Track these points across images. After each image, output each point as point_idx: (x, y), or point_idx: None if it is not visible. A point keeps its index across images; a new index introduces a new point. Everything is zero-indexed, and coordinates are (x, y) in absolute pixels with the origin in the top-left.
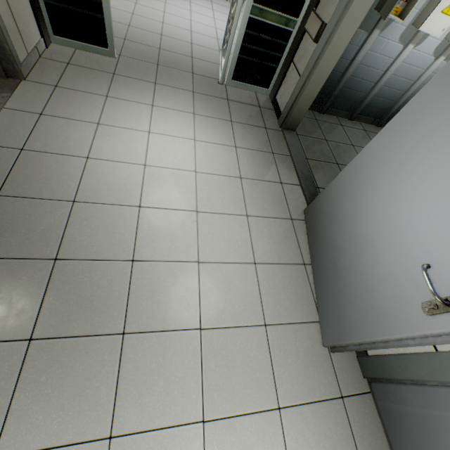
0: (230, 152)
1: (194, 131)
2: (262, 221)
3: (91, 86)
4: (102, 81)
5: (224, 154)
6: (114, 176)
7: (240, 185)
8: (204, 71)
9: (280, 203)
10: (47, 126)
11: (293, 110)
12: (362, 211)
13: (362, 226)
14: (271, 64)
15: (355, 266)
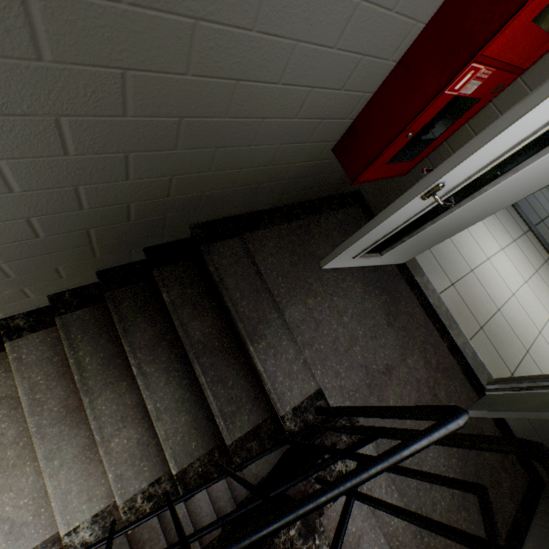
0: (517, 248)
1: (495, 240)
2: None
3: None
4: None
5: (517, 253)
6: (516, 316)
7: (541, 279)
8: None
9: None
10: (464, 294)
11: None
12: None
13: None
14: None
15: None
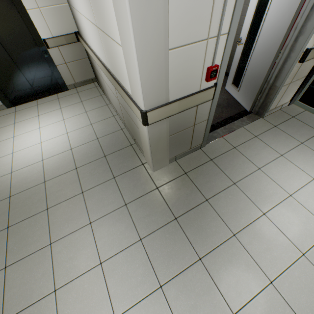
0: None
1: None
2: None
3: (296, 133)
4: (306, 133)
5: None
6: (265, 187)
7: None
8: None
9: None
10: (253, 143)
11: None
12: None
13: None
14: None
15: None
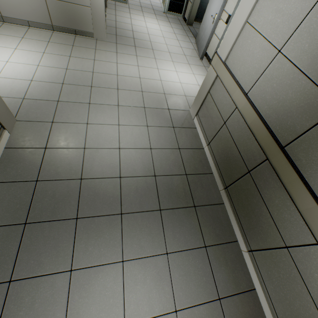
0: (170, 28)
1: (158, 23)
2: (182, 41)
3: (124, 11)
4: (127, 10)
5: (169, 28)
6: (140, 28)
7: (175, 35)
8: (157, 9)
9: (187, 40)
10: (118, 18)
11: (190, 16)
12: (206, 22)
13: (206, 25)
14: (182, 3)
15: (205, 34)
